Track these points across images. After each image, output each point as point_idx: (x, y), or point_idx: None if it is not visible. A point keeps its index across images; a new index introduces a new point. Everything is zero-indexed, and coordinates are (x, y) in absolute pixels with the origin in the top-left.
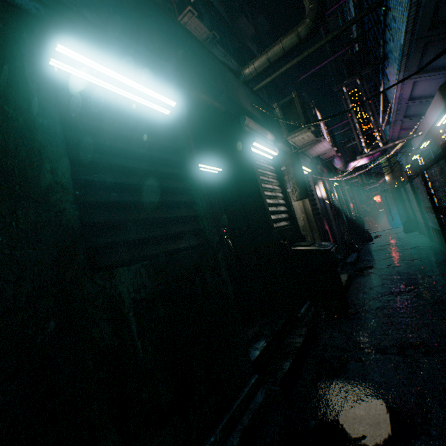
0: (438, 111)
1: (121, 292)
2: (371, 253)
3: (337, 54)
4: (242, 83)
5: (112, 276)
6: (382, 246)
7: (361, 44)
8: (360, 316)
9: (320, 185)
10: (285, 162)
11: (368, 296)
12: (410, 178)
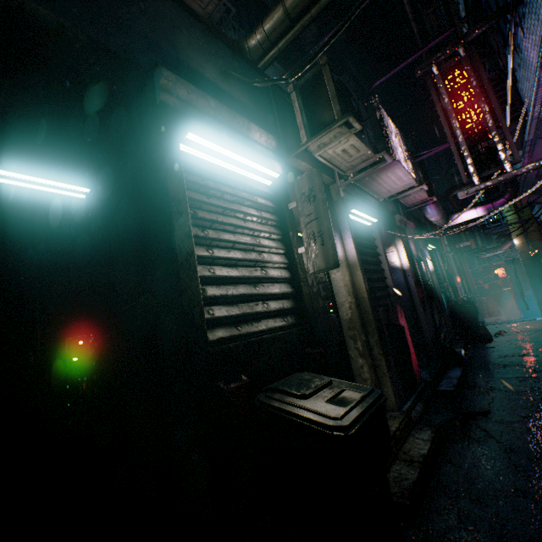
0: None
1: None
2: (488, 370)
3: (433, 42)
4: (206, 30)
5: None
6: (510, 356)
7: (472, 21)
8: None
9: (400, 246)
10: (296, 192)
11: (473, 540)
12: None
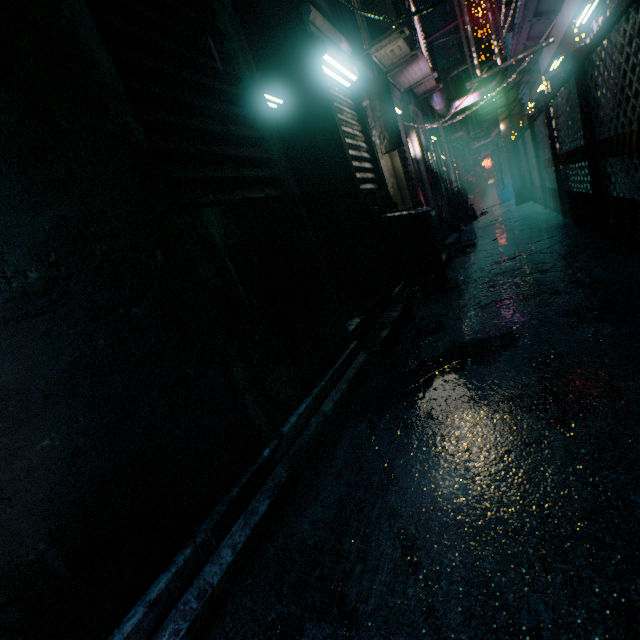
0: (579, 1)
1: (212, 234)
2: (474, 232)
3: None
4: None
5: (199, 215)
6: (489, 223)
7: None
8: (460, 288)
9: (414, 138)
10: (368, 93)
11: (469, 271)
12: (531, 120)
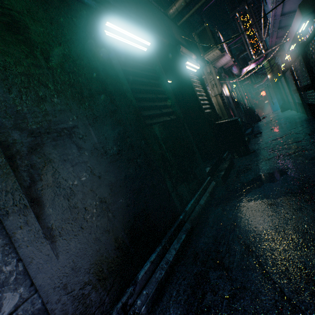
0: (299, 22)
1: (157, 134)
2: (260, 127)
3: None
4: (173, 22)
5: (152, 127)
6: (267, 122)
7: None
8: (256, 152)
9: (225, 87)
10: (204, 73)
11: (259, 144)
12: (283, 73)
